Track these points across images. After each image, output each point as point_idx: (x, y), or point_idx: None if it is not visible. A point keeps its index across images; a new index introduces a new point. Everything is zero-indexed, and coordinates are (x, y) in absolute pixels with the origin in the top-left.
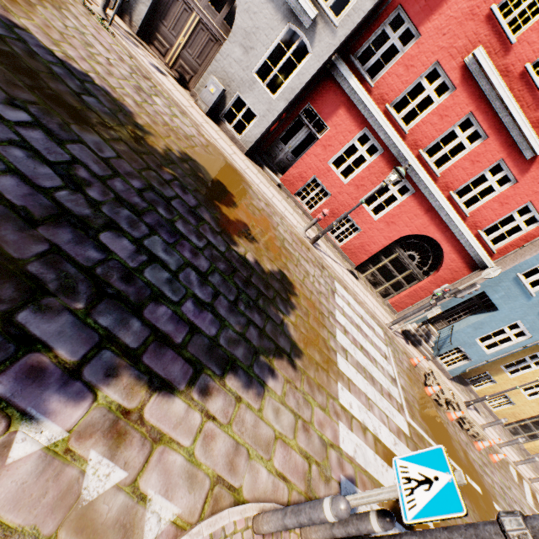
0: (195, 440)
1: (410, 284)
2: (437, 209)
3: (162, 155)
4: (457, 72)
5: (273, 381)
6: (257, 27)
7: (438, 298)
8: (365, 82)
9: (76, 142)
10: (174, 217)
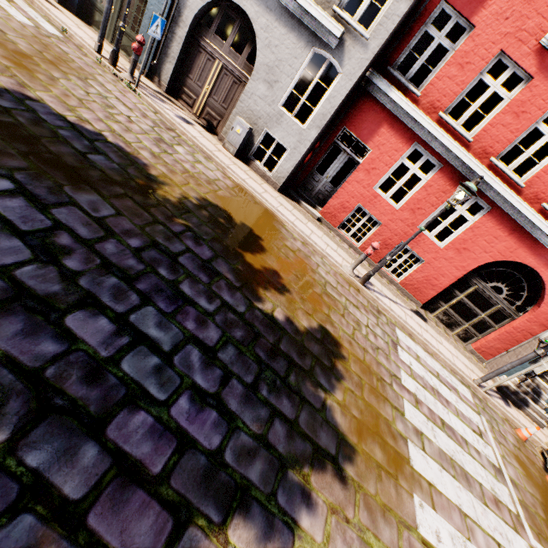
0: None
1: (499, 323)
2: (526, 227)
3: (176, 204)
4: (532, 57)
5: (308, 516)
6: (279, 59)
7: (547, 346)
8: (410, 93)
9: (65, 205)
10: (179, 277)
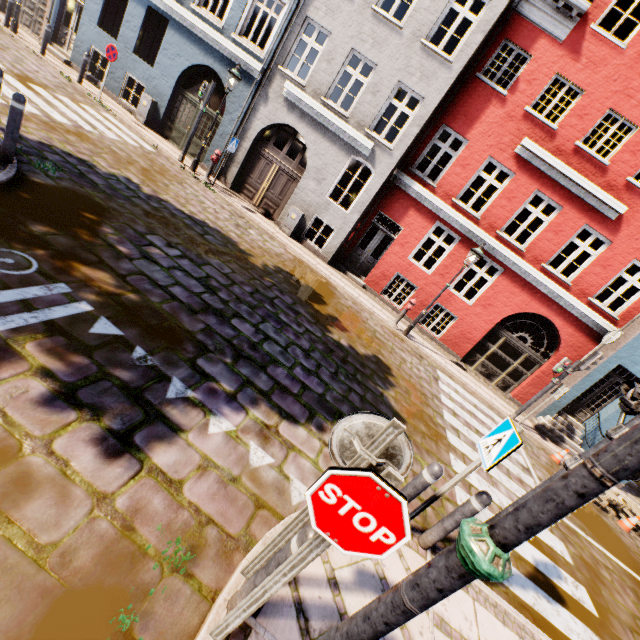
0: (318, 456)
1: (530, 370)
2: (533, 283)
3: (262, 269)
4: (511, 160)
5: None
6: (326, 164)
7: (560, 375)
8: (428, 185)
9: (207, 265)
10: (278, 311)
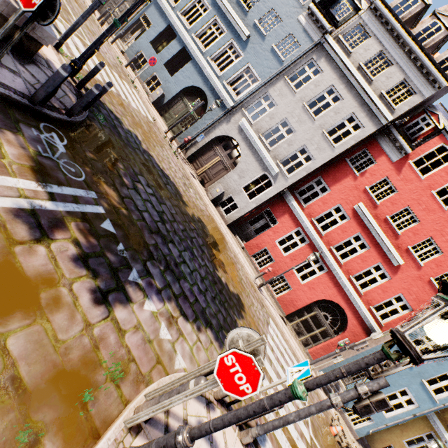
0: (193, 345)
1: (324, 338)
2: (342, 285)
3: (191, 216)
4: (350, 211)
5: None
6: (248, 169)
7: (341, 348)
8: (301, 205)
9: (164, 204)
10: (193, 247)
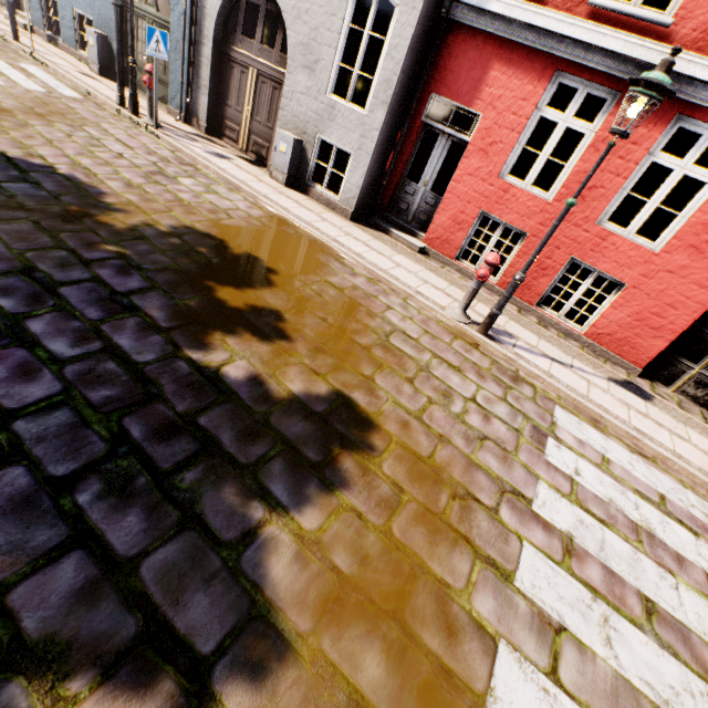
0: None
1: None
2: None
3: (121, 231)
4: None
5: None
6: (315, 28)
7: None
8: None
9: None
10: (38, 310)
